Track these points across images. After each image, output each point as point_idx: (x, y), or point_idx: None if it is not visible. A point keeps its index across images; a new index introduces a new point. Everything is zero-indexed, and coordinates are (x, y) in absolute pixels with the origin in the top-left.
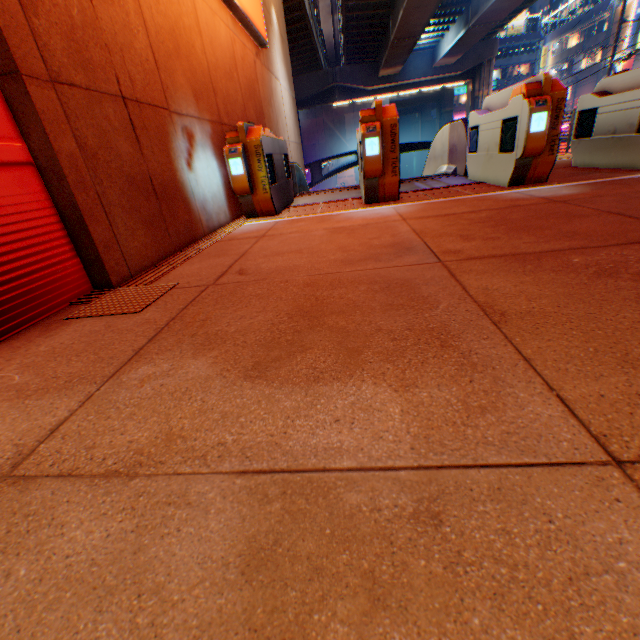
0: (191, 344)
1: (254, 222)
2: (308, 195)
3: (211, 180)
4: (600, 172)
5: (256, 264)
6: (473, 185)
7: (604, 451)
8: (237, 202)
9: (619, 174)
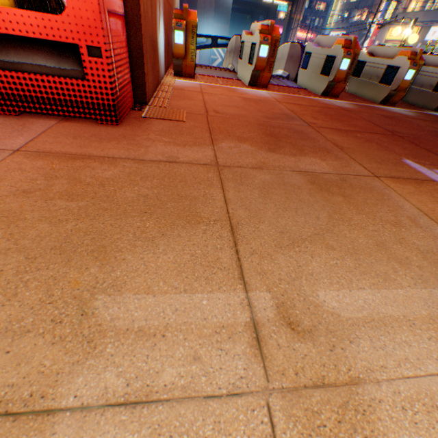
0: (233, 139)
1: (182, 80)
2: (200, 67)
3: (162, 42)
4: (359, 99)
5: (220, 109)
6: (302, 90)
7: (373, 175)
8: (166, 61)
9: (367, 103)
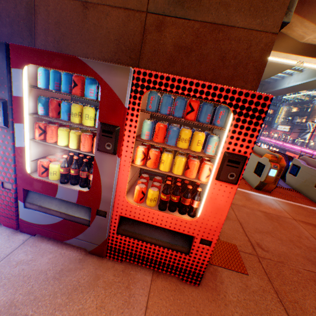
0: None
1: None
2: None
3: None
4: None
5: (259, 239)
6: (295, 192)
7: None
8: None
9: None
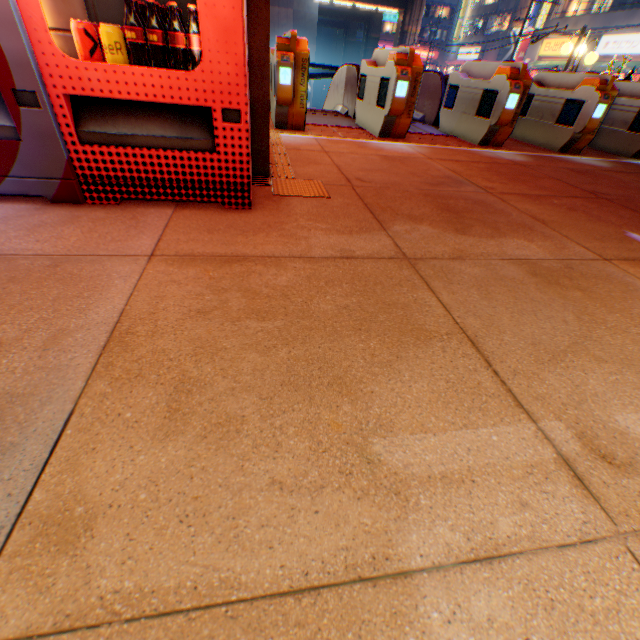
0: (403, 219)
1: (288, 134)
2: None
3: None
4: (529, 147)
5: (362, 176)
6: (449, 138)
7: (601, 258)
8: None
9: (541, 152)
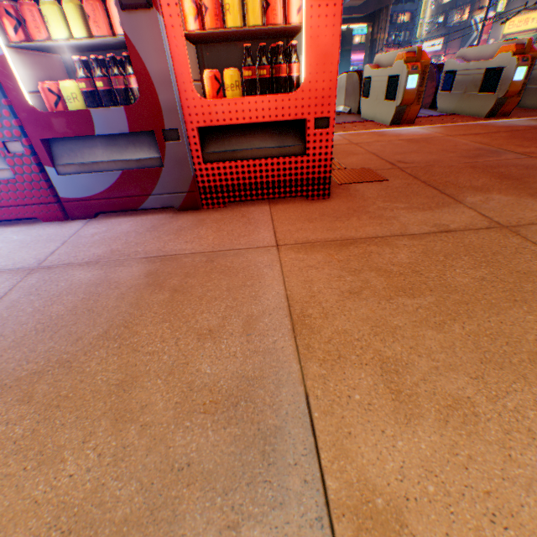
0: (469, 191)
1: None
2: None
3: None
4: (534, 112)
5: (400, 159)
6: (451, 116)
7: None
8: None
9: None
